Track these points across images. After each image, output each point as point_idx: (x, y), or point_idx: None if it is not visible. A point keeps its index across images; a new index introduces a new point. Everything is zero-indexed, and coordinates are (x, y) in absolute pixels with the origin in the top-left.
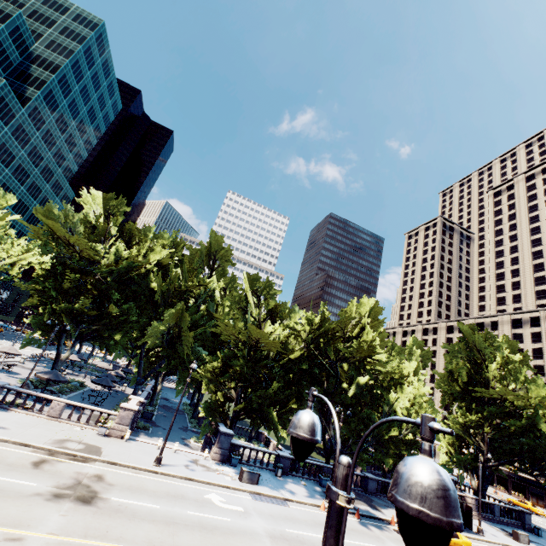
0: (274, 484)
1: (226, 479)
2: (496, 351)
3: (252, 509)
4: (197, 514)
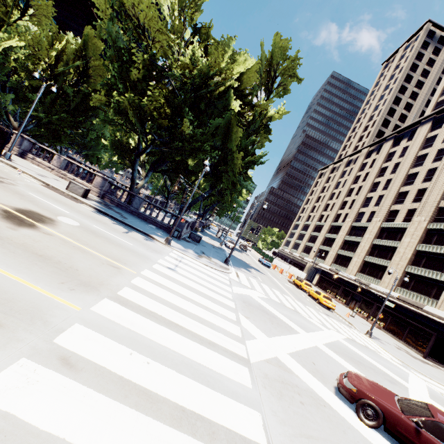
0: None
1: None
2: (197, 12)
3: None
4: None
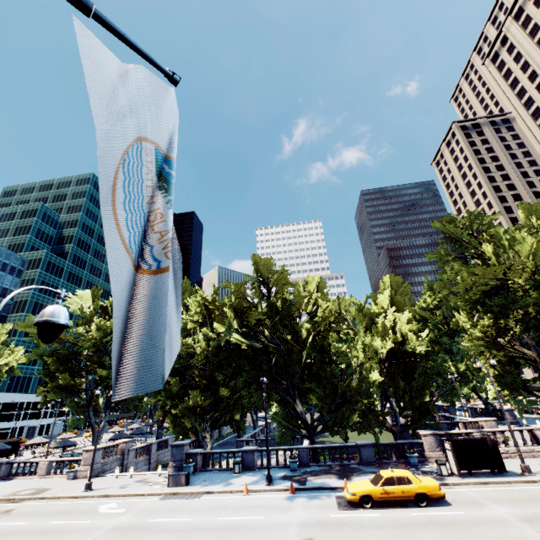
0: (215, 481)
1: (153, 487)
2: (489, 229)
3: (139, 509)
4: (59, 522)
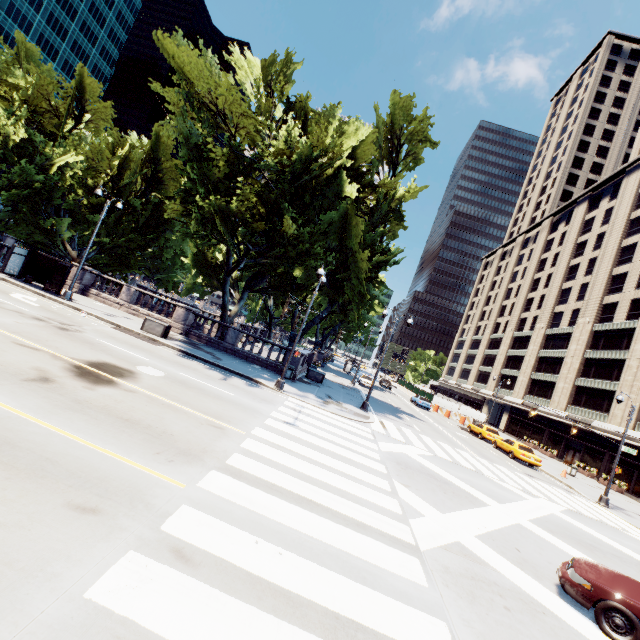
0: None
1: None
2: (288, 83)
3: None
4: None
